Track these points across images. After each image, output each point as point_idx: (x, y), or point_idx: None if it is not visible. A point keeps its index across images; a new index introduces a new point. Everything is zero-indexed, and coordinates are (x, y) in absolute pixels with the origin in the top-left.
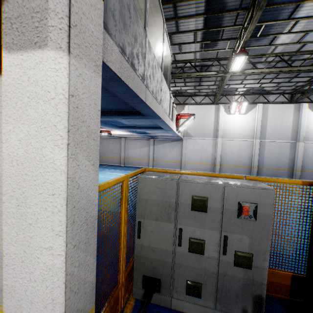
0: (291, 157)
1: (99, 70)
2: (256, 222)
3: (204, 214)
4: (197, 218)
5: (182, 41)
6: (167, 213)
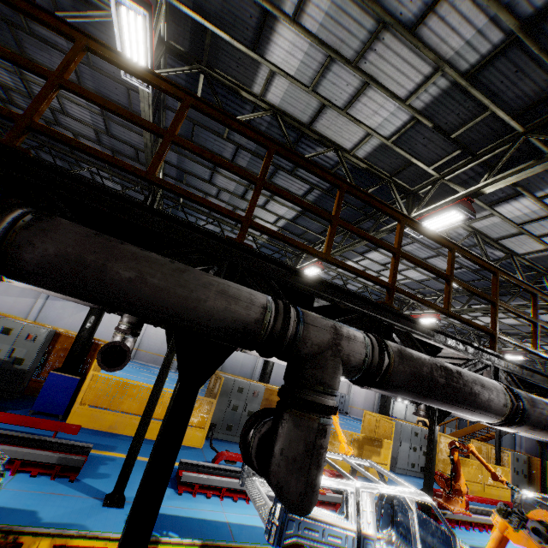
0: None
1: None
2: (35, 343)
3: (8, 336)
4: (3, 338)
5: None
6: None
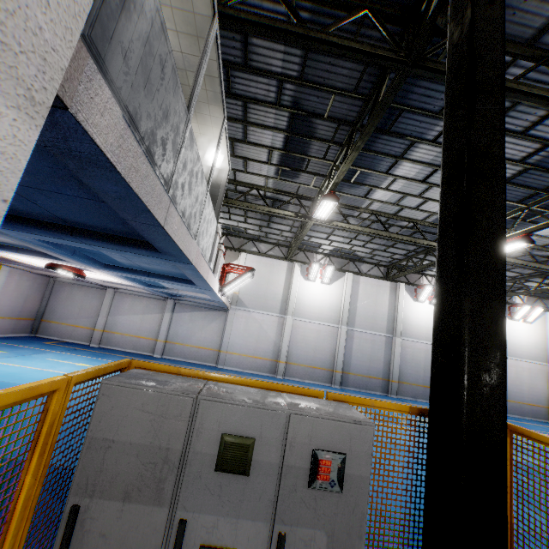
0: (386, 359)
1: (38, 113)
2: (342, 496)
3: (242, 479)
4: (227, 490)
5: (249, 156)
6: (157, 479)
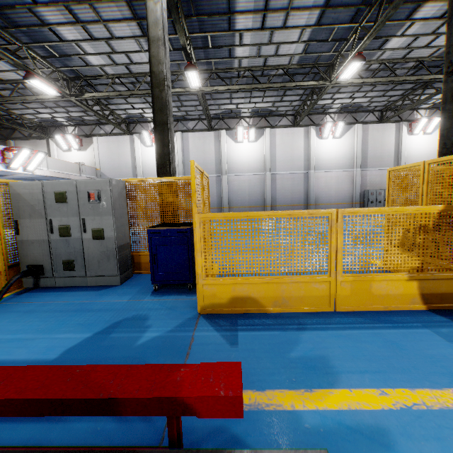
0: (218, 193)
1: None
2: None
3: None
4: None
5: None
6: None
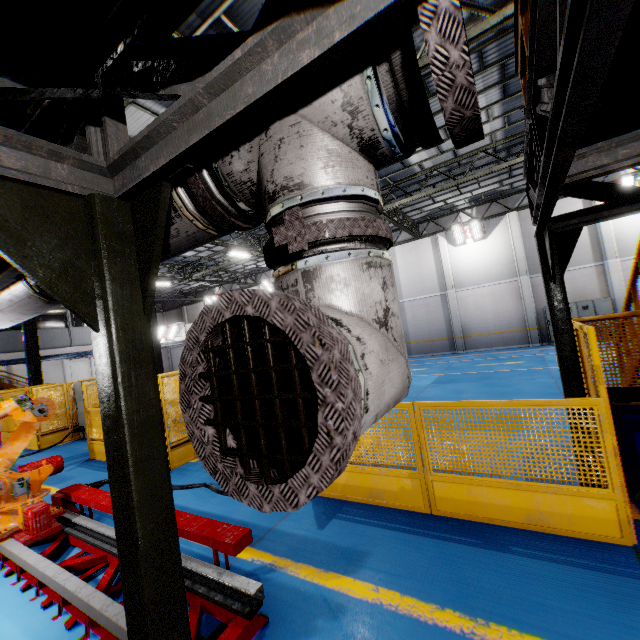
0: None
1: None
2: None
3: None
4: None
5: None
6: None
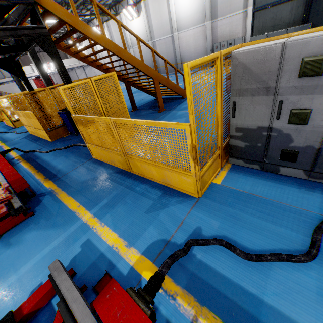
0: None
1: None
2: None
3: None
4: None
5: None
6: None
